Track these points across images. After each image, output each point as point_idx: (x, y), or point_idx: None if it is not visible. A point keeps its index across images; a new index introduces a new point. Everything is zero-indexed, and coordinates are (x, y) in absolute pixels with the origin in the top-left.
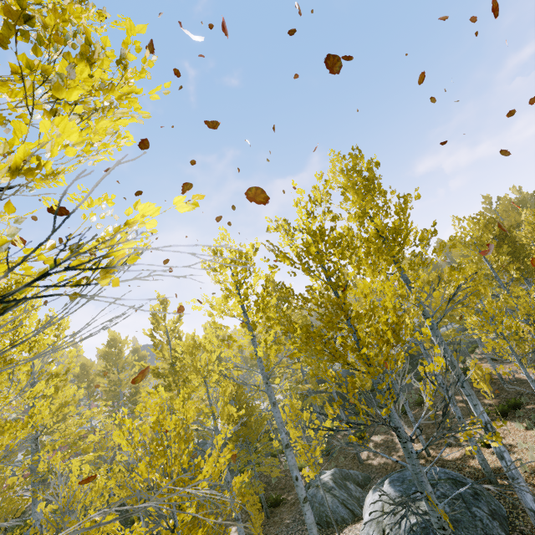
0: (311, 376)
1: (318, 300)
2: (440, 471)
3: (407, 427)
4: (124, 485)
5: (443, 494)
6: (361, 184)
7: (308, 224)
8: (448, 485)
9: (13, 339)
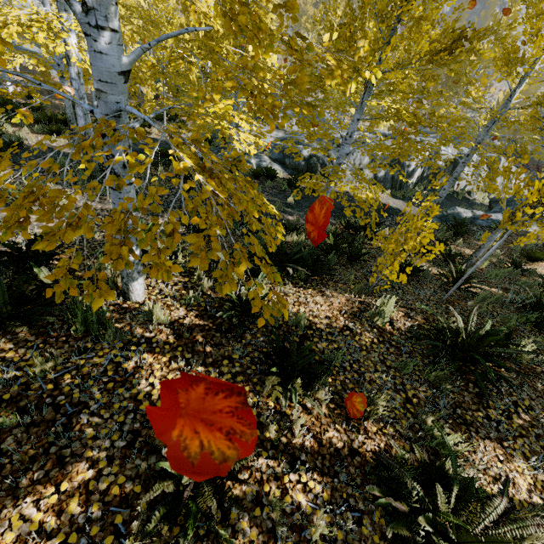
0: None
1: None
2: None
3: None
4: None
5: None
6: None
7: None
8: None
9: None
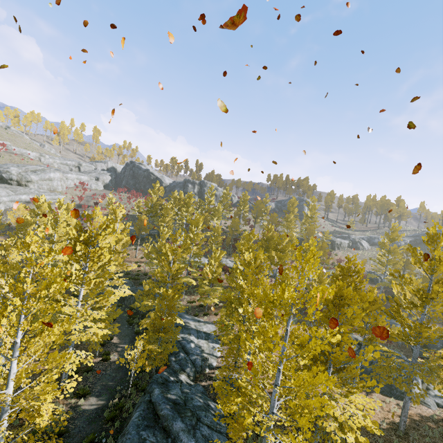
0: None
1: None
2: None
3: None
4: None
5: None
6: None
7: None
8: None
9: None
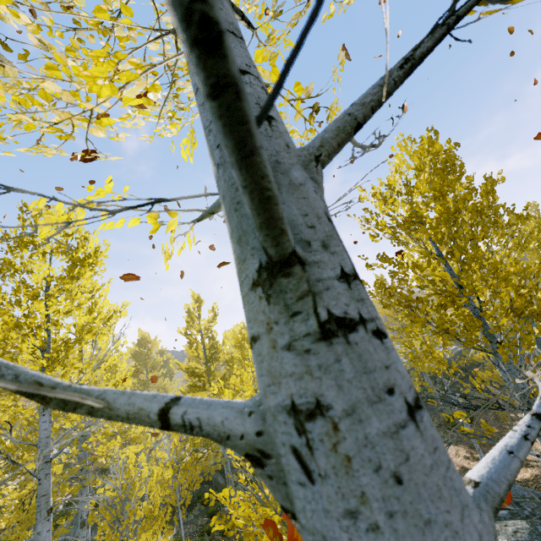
0: (410, 360)
1: (434, 268)
2: (521, 488)
3: (457, 444)
4: (164, 483)
5: (532, 514)
6: (442, 164)
7: (420, 186)
8: (536, 504)
9: (91, 308)
